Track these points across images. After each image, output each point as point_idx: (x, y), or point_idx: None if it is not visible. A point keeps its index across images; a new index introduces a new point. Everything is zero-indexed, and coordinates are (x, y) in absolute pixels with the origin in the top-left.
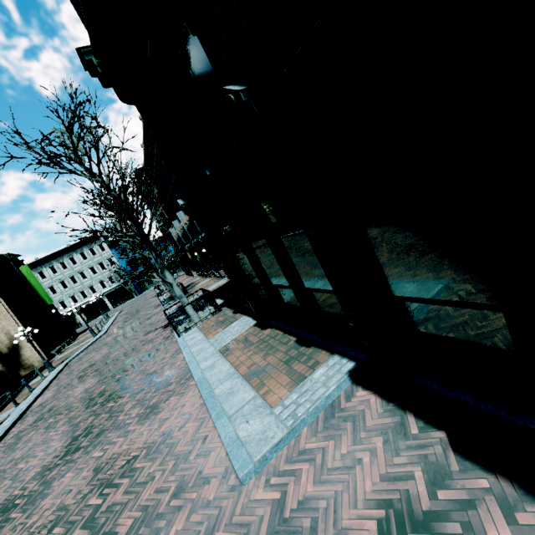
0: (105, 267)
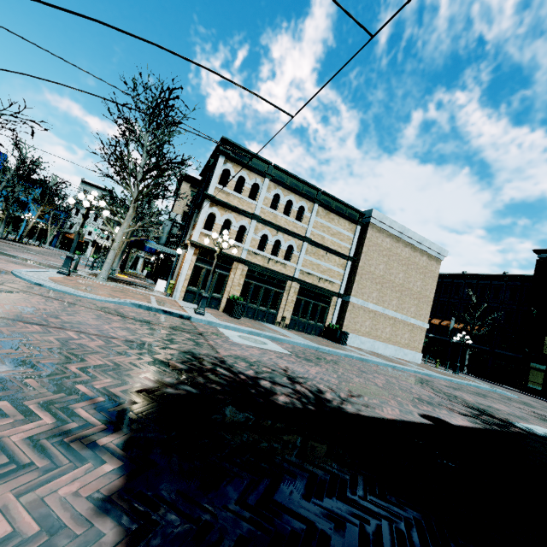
0: None
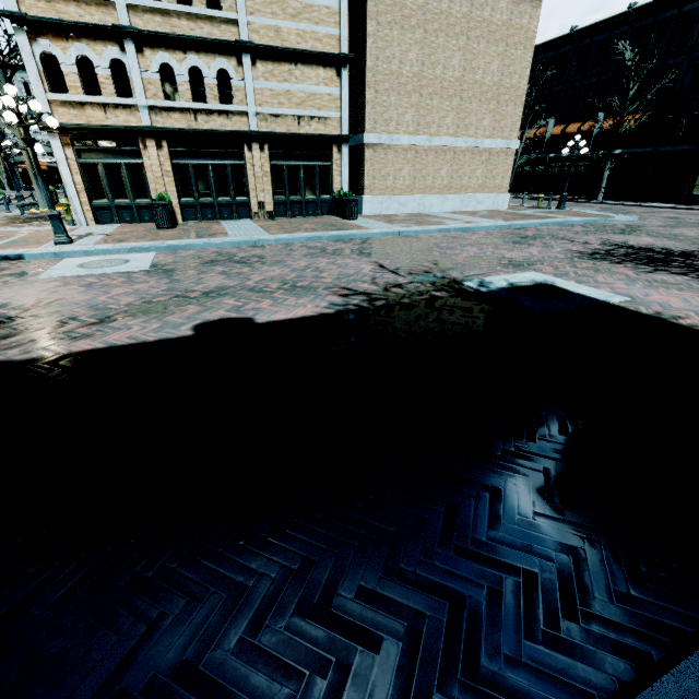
0: None
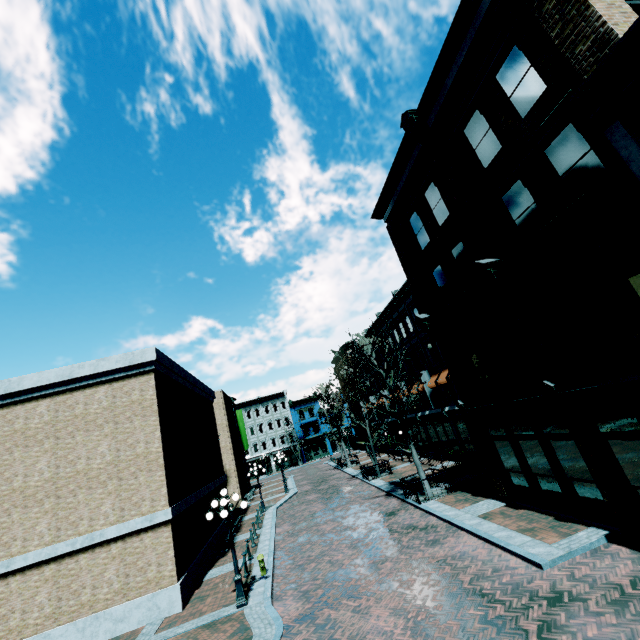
0: (281, 426)
